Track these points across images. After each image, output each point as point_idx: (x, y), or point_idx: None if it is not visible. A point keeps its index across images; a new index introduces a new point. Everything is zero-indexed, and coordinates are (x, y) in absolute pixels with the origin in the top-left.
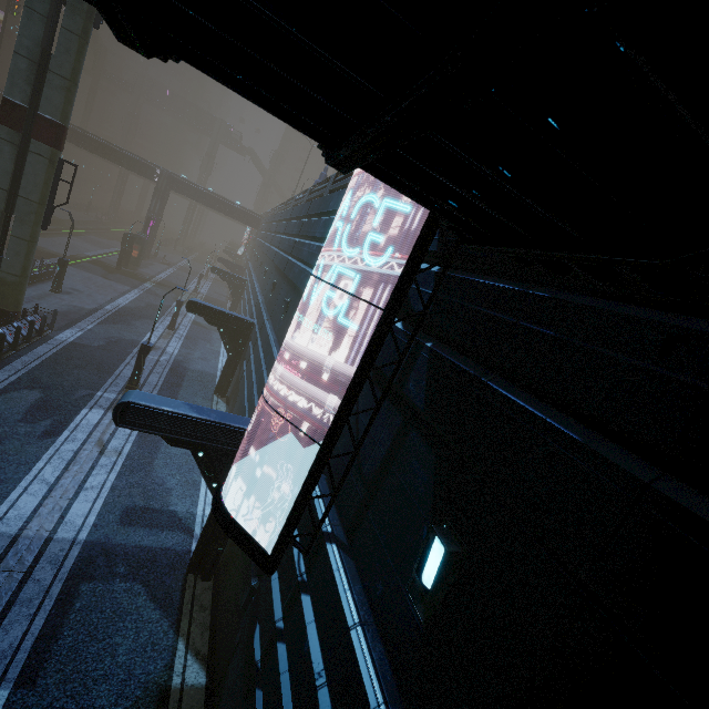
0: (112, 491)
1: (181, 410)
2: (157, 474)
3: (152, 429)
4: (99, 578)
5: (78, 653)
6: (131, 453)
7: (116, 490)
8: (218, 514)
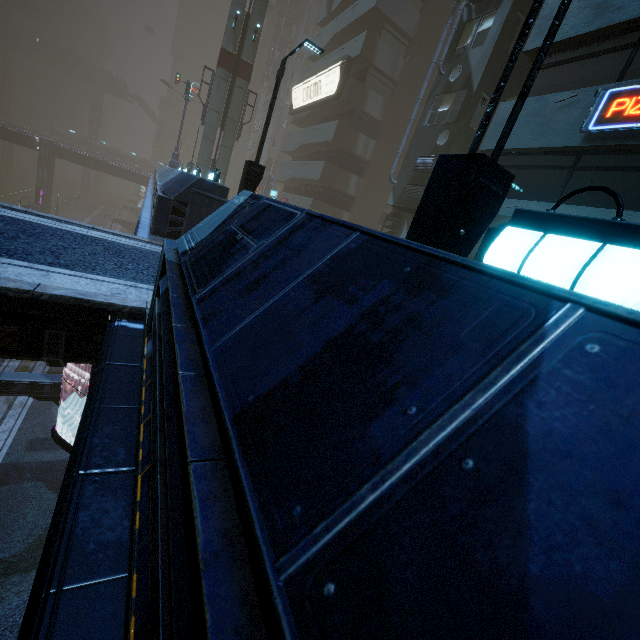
0: (19, 431)
1: (38, 379)
2: (55, 415)
3: (21, 393)
4: (12, 482)
5: (1, 520)
6: (33, 404)
7: (23, 430)
8: (53, 436)
